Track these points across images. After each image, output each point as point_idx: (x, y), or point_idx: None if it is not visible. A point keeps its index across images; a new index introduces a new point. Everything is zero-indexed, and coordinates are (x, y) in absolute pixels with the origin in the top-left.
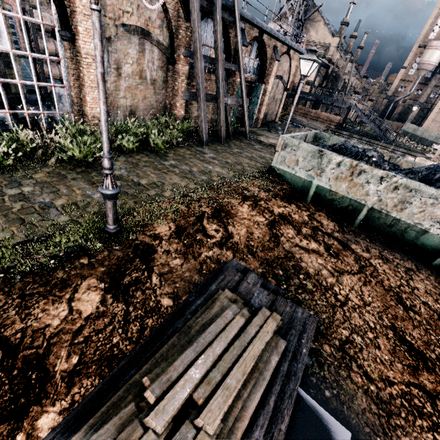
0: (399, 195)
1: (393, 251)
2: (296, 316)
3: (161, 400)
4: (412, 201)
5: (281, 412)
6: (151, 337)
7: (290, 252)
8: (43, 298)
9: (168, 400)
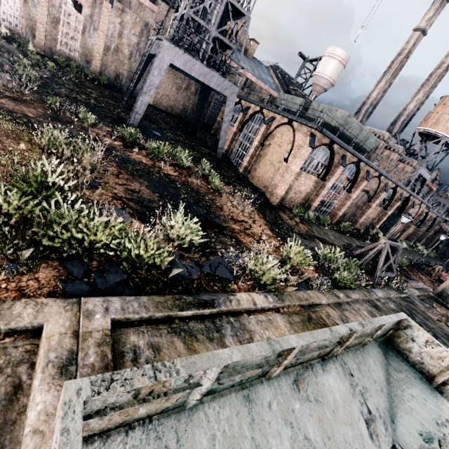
0: None
1: None
2: None
3: None
4: None
5: None
6: None
7: None
8: None
9: None
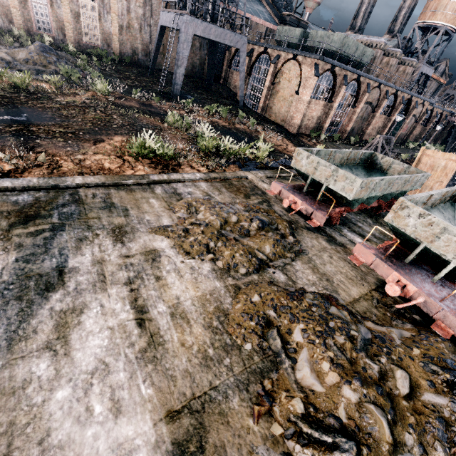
0: None
1: None
2: None
3: None
4: None
5: None
6: None
7: None
8: None
9: None
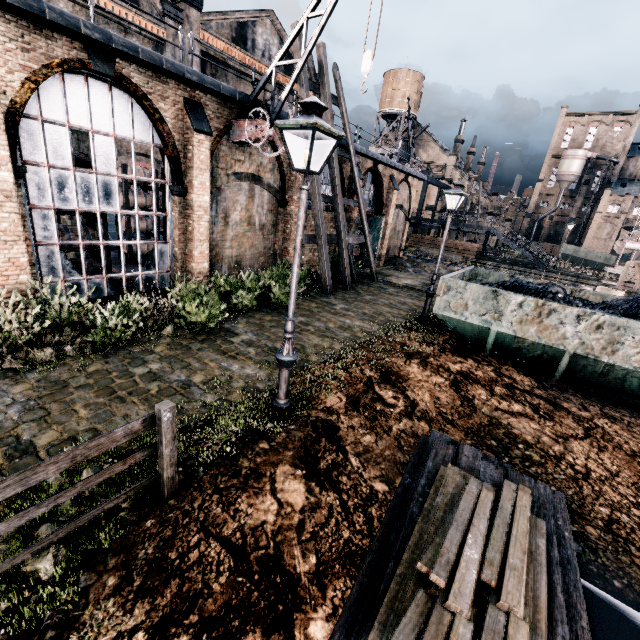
0: (606, 335)
1: (617, 407)
2: (539, 493)
3: (452, 583)
4: (624, 341)
5: (574, 606)
6: (385, 529)
7: (493, 418)
8: (243, 491)
9: (460, 583)
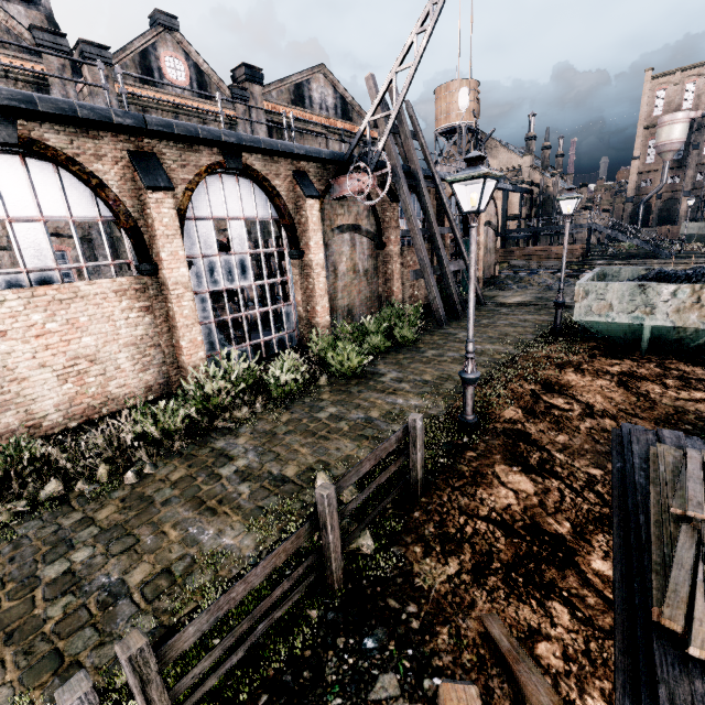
0: None
1: None
2: None
3: None
4: None
5: None
6: (618, 499)
7: (677, 407)
8: (477, 486)
9: None
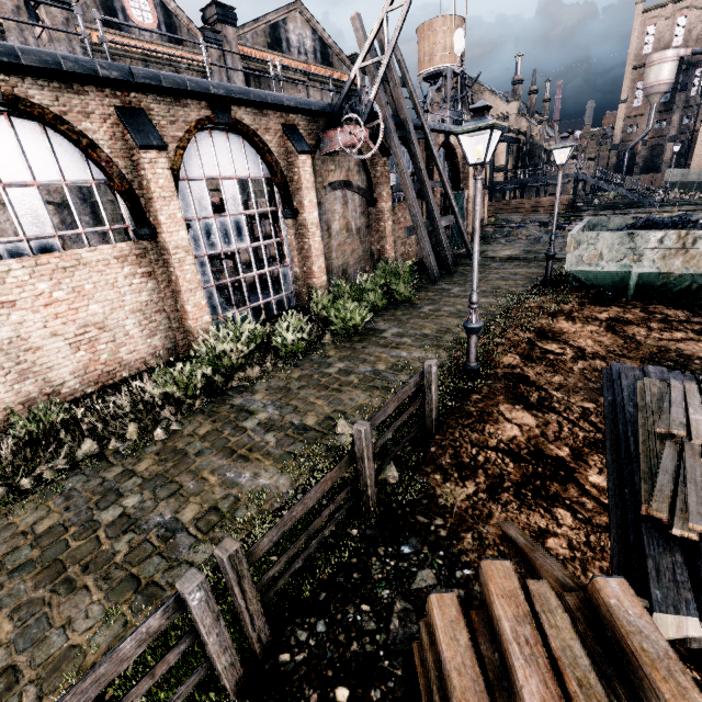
0: None
1: None
2: None
3: (690, 432)
4: None
5: None
6: (609, 426)
7: (661, 346)
8: (485, 423)
9: (696, 431)
